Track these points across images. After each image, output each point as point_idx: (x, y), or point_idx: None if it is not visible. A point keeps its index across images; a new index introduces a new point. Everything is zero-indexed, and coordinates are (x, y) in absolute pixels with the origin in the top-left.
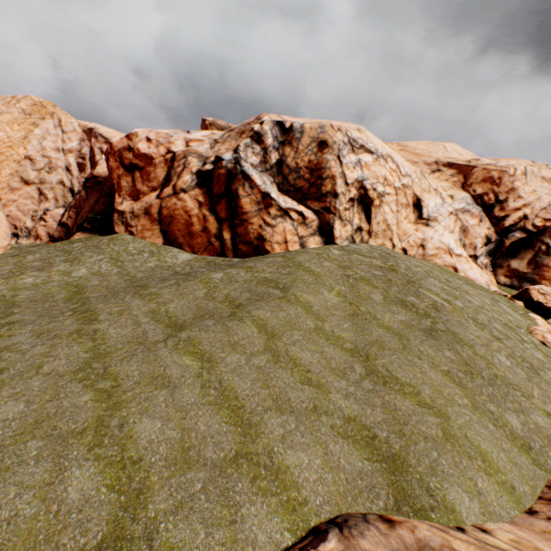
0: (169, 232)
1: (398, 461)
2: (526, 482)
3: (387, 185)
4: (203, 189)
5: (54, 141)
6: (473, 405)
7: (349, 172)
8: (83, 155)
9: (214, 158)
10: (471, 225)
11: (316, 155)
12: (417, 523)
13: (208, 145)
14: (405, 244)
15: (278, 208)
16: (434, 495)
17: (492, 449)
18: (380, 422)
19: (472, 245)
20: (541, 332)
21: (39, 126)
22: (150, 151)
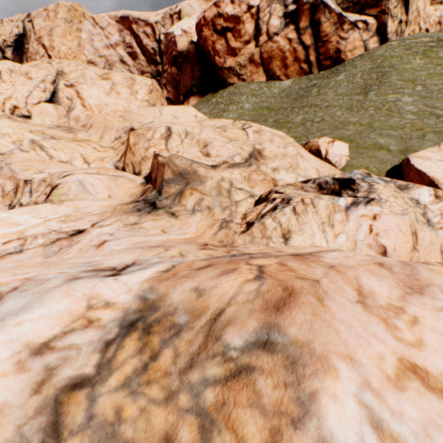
0: (269, 71)
1: None
2: None
3: None
4: (290, 28)
5: (100, 40)
6: None
7: None
8: (128, 45)
9: None
10: None
11: None
12: None
13: None
14: (427, 26)
15: (349, 23)
16: None
17: None
18: None
19: None
20: None
21: (81, 30)
22: (235, 12)
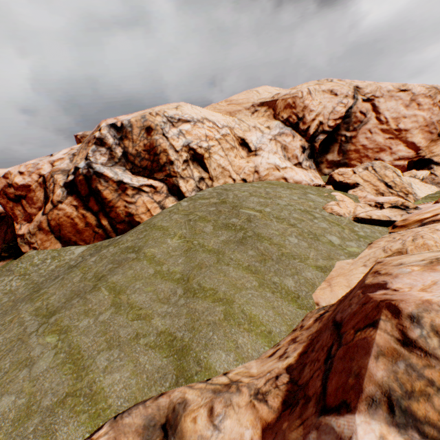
0: (63, 237)
1: (185, 350)
2: (285, 324)
3: (210, 140)
4: (74, 195)
5: None
6: (260, 284)
7: (175, 142)
8: None
9: (74, 169)
10: (288, 142)
11: (147, 139)
12: (178, 389)
13: (68, 160)
14: (243, 175)
15: (133, 189)
16: (201, 363)
17: (261, 312)
18: (182, 326)
19: (294, 156)
20: (331, 206)
21: None
22: (26, 181)
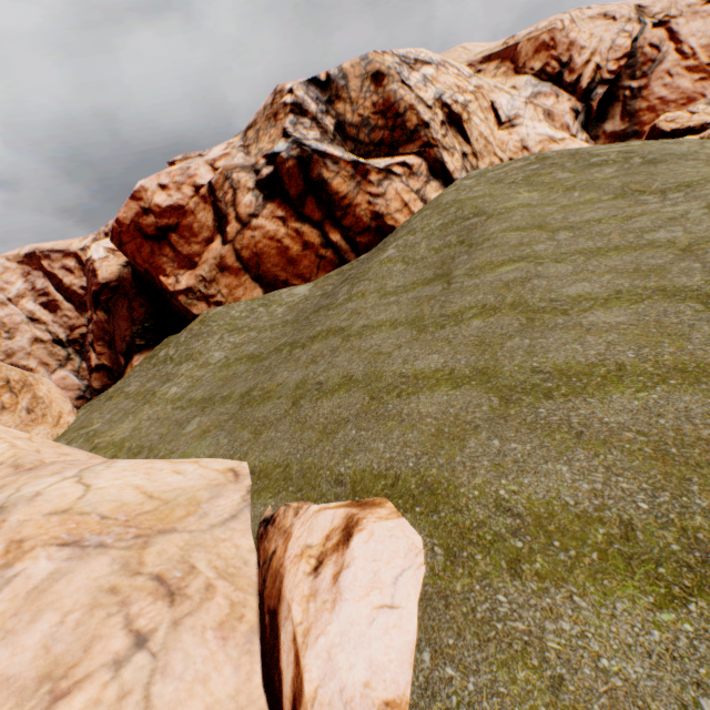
0: (263, 276)
1: None
2: None
3: (463, 93)
4: (276, 201)
5: None
6: None
7: (423, 94)
8: (41, 291)
9: (265, 159)
10: (550, 106)
11: (377, 93)
12: None
13: (241, 153)
14: (509, 154)
15: (377, 171)
16: None
17: None
18: None
19: (564, 127)
20: None
21: None
22: (174, 201)
